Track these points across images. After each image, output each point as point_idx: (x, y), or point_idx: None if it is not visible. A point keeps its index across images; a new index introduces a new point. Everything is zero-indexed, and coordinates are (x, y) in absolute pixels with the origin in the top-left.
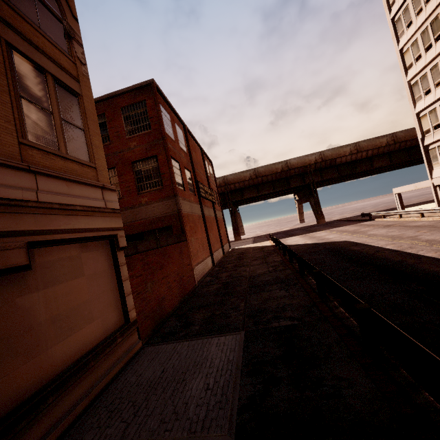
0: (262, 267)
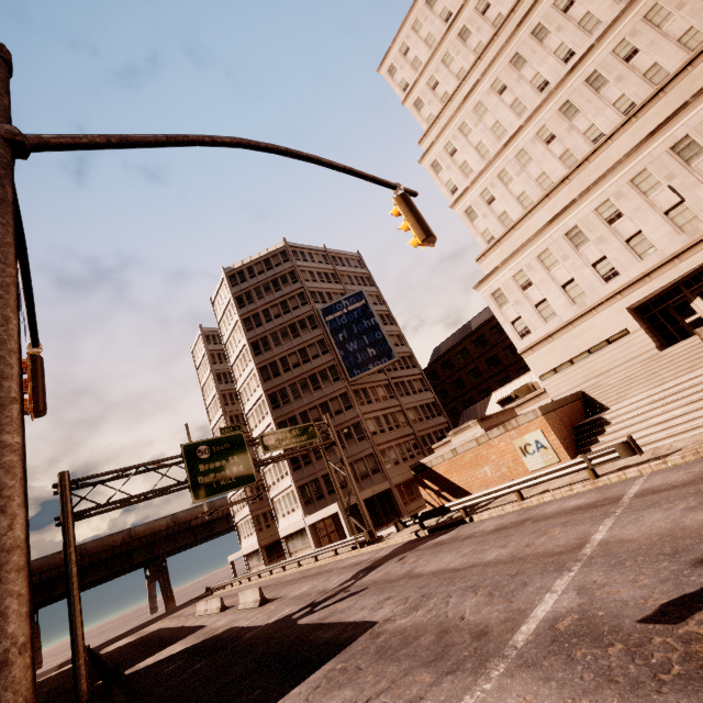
0: (63, 680)
